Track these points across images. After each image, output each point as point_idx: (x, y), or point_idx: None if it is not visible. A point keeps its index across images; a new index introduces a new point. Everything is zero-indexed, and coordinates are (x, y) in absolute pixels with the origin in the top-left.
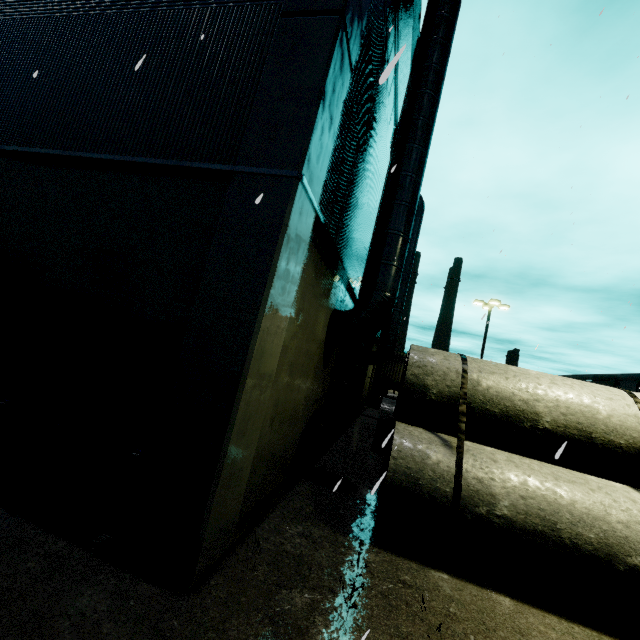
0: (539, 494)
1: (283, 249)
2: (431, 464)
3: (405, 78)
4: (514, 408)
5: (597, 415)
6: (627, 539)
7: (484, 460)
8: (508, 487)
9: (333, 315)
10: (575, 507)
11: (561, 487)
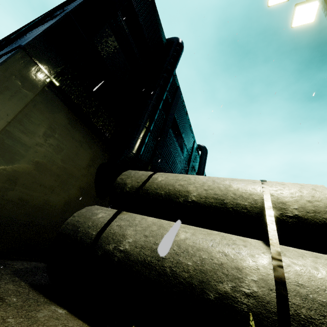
0: (160, 233)
1: (0, 70)
2: (94, 218)
3: (172, 86)
4: (174, 190)
5: (229, 188)
6: (222, 266)
7: (136, 217)
8: (139, 230)
9: (102, 163)
10: (184, 241)
11: (182, 230)
